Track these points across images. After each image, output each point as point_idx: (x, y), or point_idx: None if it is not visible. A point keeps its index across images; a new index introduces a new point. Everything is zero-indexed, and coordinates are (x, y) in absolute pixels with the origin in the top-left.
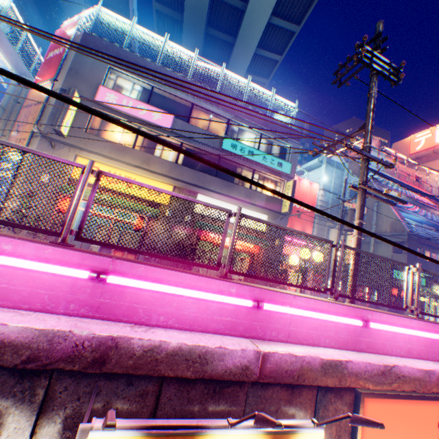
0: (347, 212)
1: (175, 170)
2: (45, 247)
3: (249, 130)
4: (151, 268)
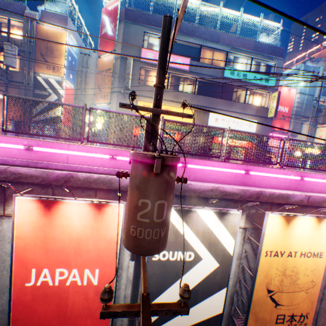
0: (321, 110)
1: (194, 99)
2: (226, 163)
3: (242, 57)
4: (259, 167)
